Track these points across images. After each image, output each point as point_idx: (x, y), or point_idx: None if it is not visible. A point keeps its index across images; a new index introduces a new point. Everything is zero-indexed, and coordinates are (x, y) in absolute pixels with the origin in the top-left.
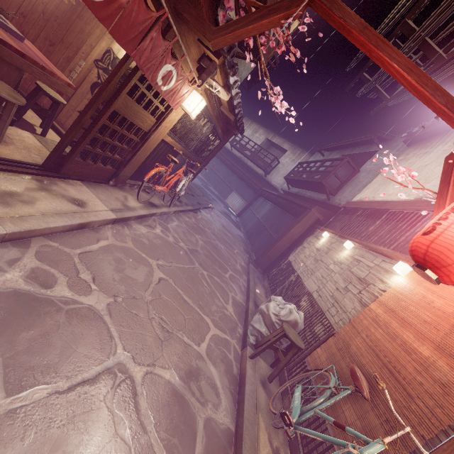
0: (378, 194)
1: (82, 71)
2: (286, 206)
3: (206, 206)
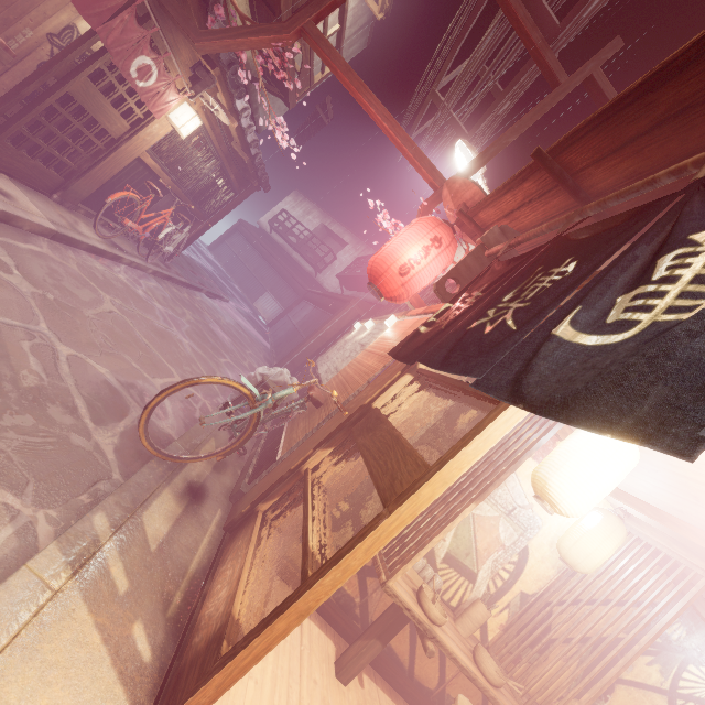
0: None
1: (27, 42)
2: (328, 305)
3: (213, 292)
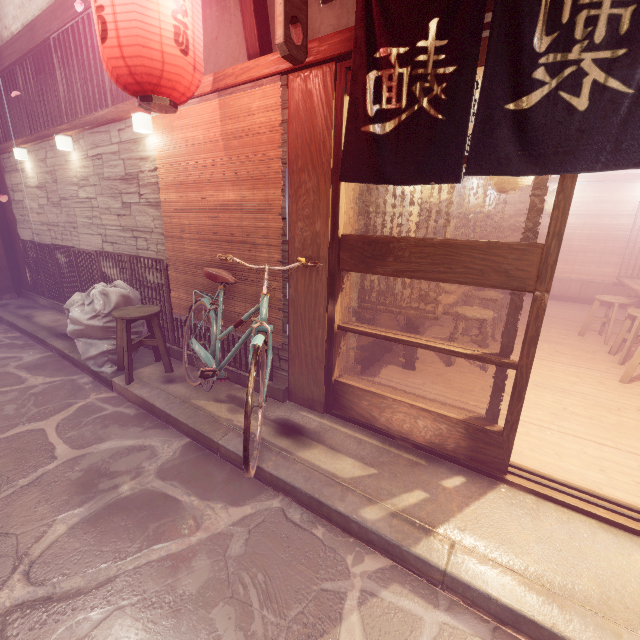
0: (6, 17)
1: None
2: None
3: None
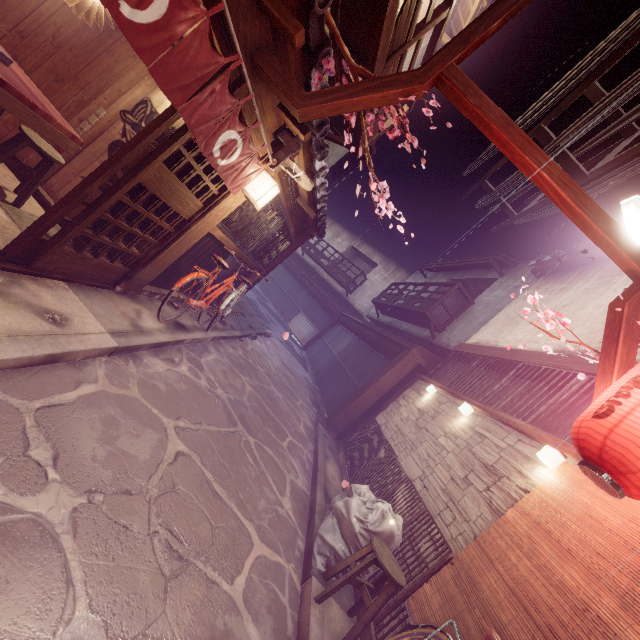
0: (502, 338)
1: (100, 122)
2: (374, 341)
3: (260, 332)
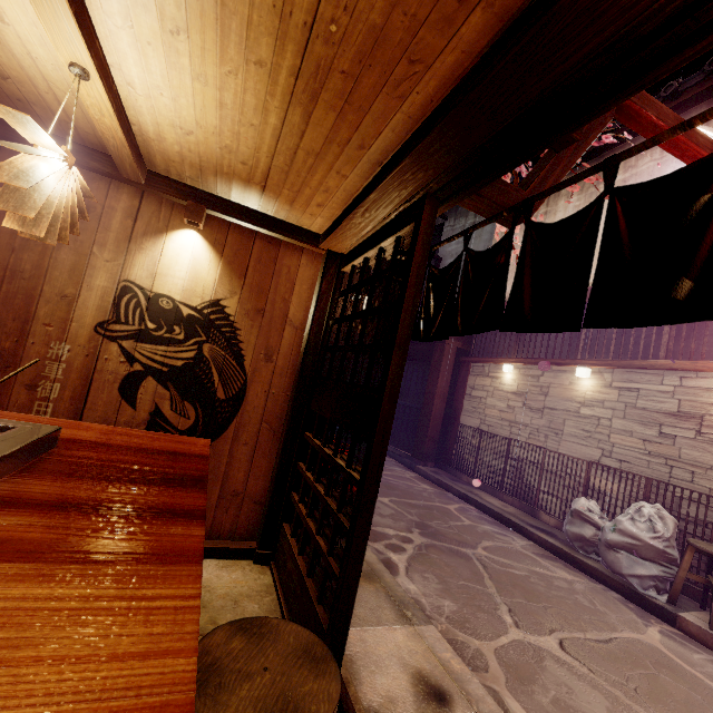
0: None
1: (70, 368)
2: None
3: None
